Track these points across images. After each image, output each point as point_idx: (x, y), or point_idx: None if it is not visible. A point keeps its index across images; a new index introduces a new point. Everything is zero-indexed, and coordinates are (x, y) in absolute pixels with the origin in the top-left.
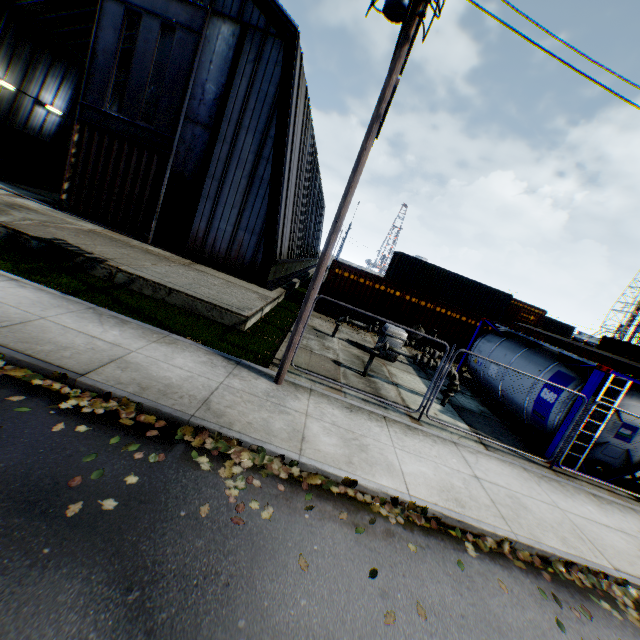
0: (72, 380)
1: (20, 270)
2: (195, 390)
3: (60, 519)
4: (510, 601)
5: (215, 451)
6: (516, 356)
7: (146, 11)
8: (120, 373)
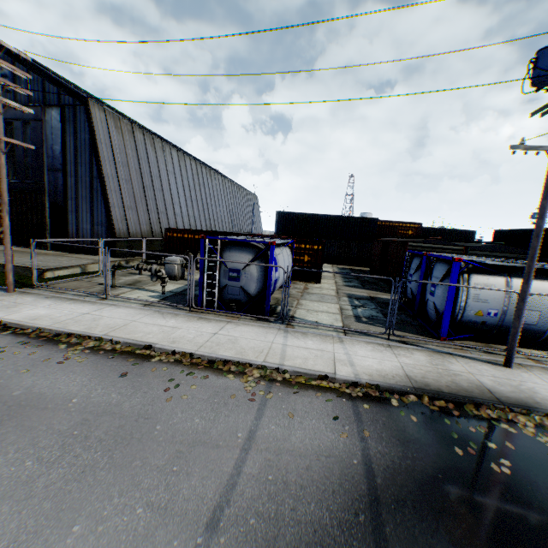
0: None
1: None
2: None
3: None
4: None
5: None
6: None
7: (14, 120)
8: None
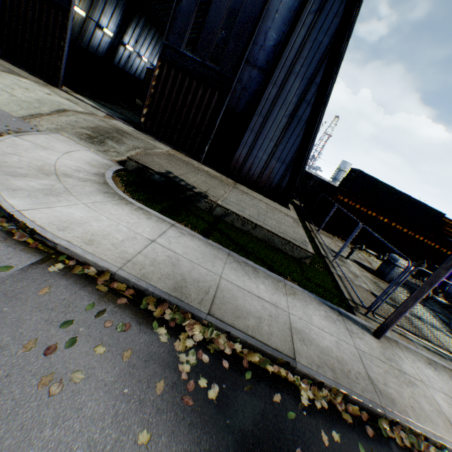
0: (291, 366)
1: (164, 210)
2: (353, 363)
3: None
4: None
5: (414, 449)
6: None
7: None
8: (307, 349)
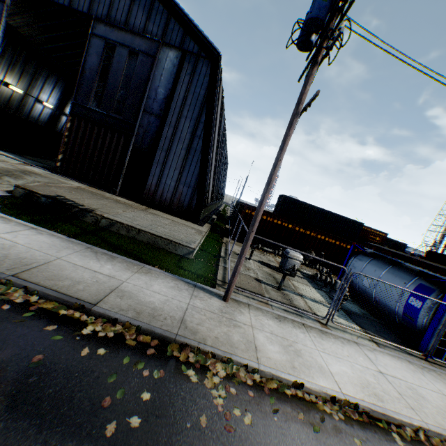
0: (88, 309)
1: (36, 220)
2: (173, 311)
3: (101, 439)
4: None
5: (197, 363)
6: (384, 271)
7: (119, 43)
8: (119, 301)
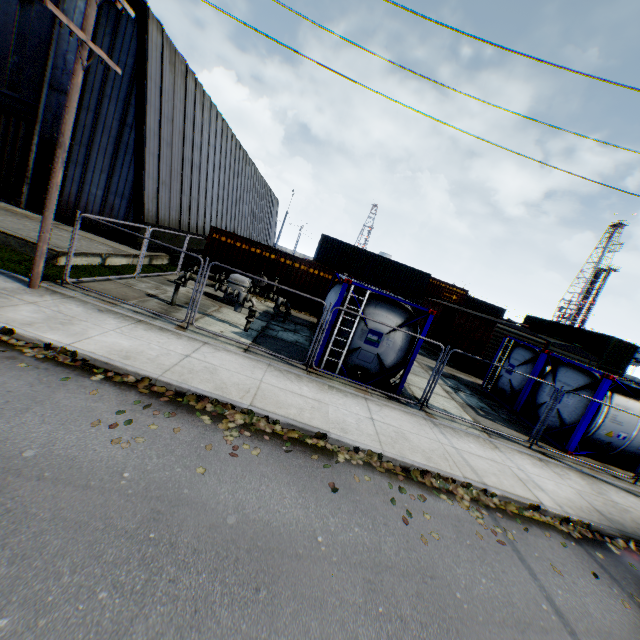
0: None
1: None
2: None
3: None
4: (87, 398)
5: None
6: (334, 294)
7: None
8: None
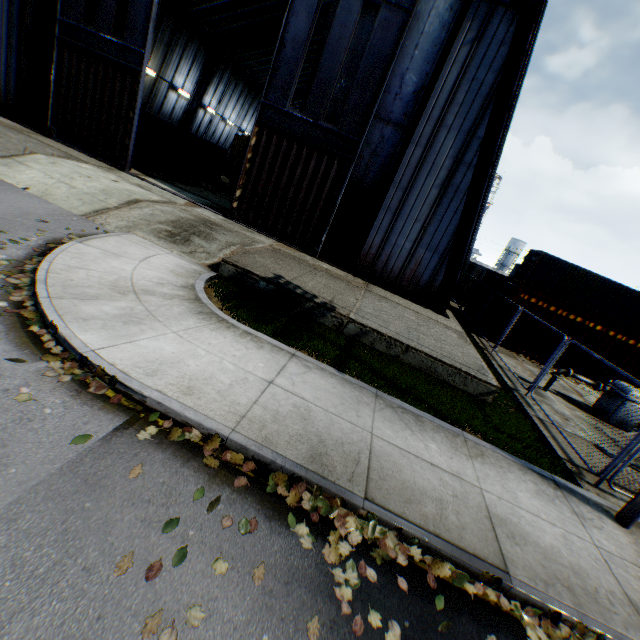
0: (504, 584)
1: (278, 332)
2: (598, 574)
3: None
4: None
5: None
6: None
7: None
8: (521, 553)
